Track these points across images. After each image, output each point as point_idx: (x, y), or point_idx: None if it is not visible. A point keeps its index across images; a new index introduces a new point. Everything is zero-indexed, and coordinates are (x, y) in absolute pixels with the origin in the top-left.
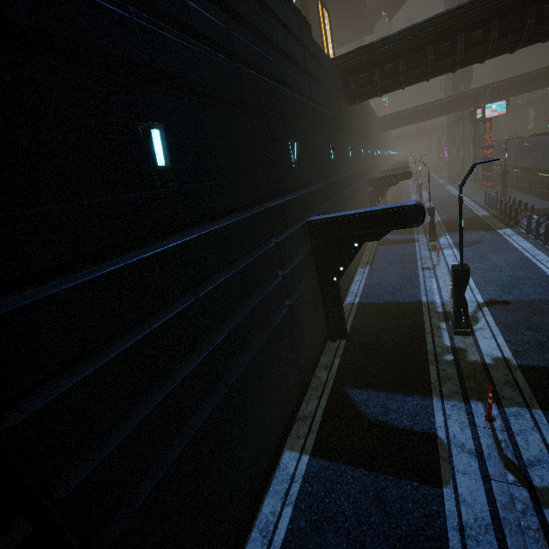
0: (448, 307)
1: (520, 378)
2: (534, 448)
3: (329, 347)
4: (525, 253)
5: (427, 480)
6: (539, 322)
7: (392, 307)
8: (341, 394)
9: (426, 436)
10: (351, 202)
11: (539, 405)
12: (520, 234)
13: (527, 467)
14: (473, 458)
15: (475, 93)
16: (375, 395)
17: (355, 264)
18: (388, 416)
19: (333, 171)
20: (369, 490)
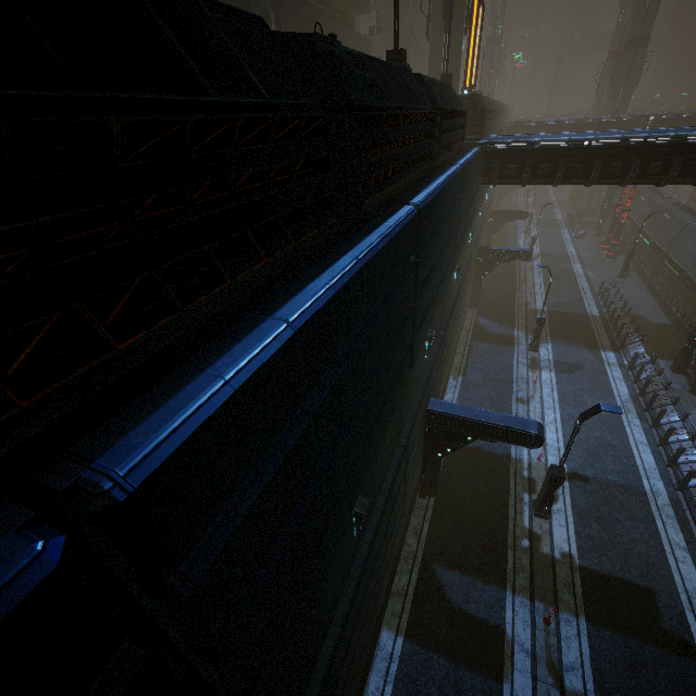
0: (534, 472)
1: (577, 581)
2: (572, 655)
3: (419, 505)
4: (619, 404)
5: (493, 674)
6: (608, 514)
7: (481, 458)
8: (430, 571)
9: (497, 631)
10: (459, 310)
11: (585, 613)
12: (621, 367)
13: (563, 672)
14: (529, 658)
15: (634, 122)
16: (459, 577)
17: (447, 372)
18: (468, 604)
19: (451, 296)
20: (450, 677)
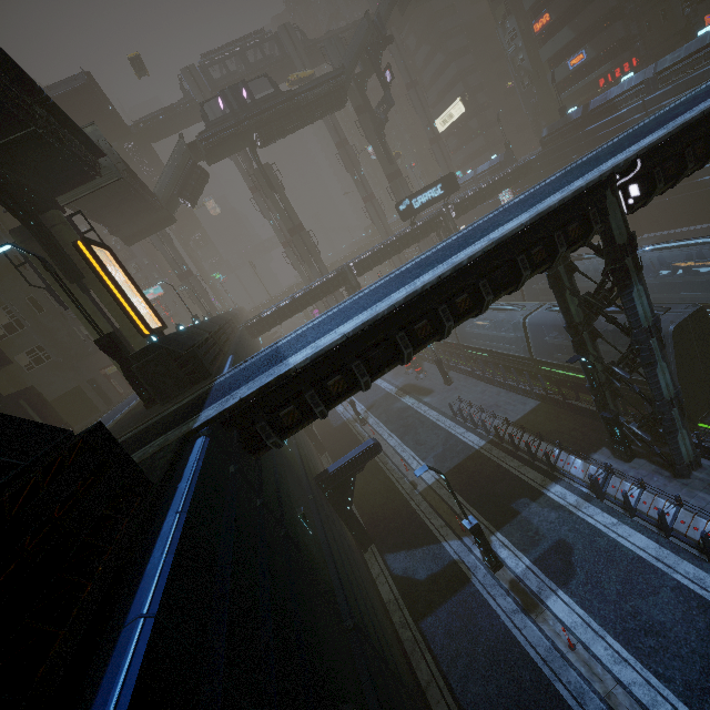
0: None
1: None
2: None
3: None
4: (678, 578)
5: None
6: None
7: None
8: None
9: None
10: (391, 681)
11: None
12: (590, 501)
13: None
14: None
15: (342, 273)
16: None
17: None
18: None
19: None
20: None
